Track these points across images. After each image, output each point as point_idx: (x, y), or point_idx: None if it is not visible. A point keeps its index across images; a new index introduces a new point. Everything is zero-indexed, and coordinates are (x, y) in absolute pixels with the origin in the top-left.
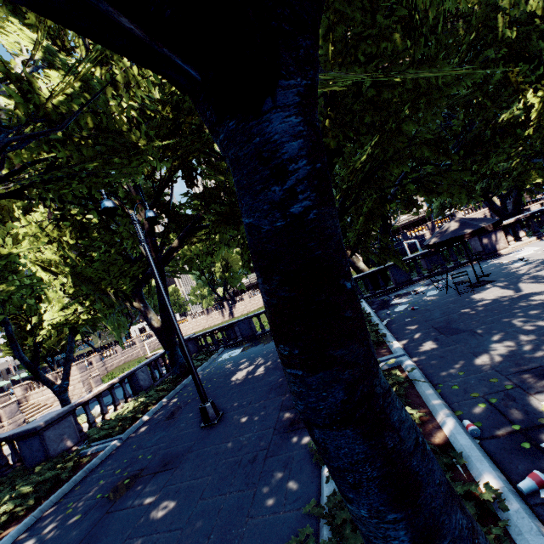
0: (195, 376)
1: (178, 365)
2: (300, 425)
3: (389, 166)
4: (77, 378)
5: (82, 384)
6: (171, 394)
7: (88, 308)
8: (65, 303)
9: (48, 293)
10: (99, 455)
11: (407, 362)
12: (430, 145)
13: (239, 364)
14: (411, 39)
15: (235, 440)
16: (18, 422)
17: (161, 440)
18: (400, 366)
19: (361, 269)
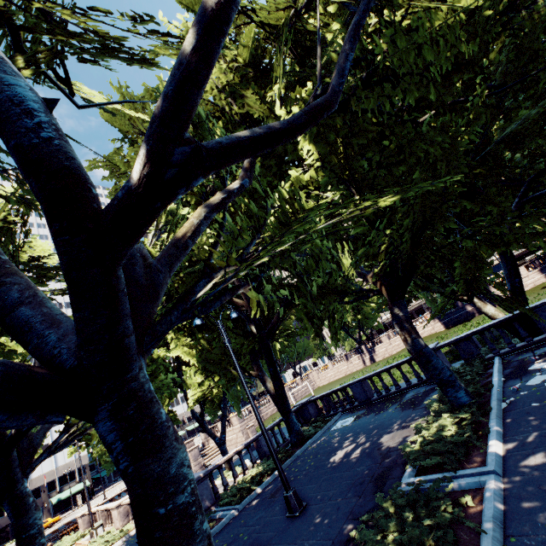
0: (276, 463)
1: (293, 432)
2: (353, 545)
3: (437, 230)
4: (238, 428)
5: (242, 433)
6: (283, 466)
7: (217, 383)
8: (200, 382)
9: (182, 381)
10: (220, 522)
11: (488, 486)
12: (473, 204)
13: (344, 439)
14: (389, 137)
15: (301, 544)
16: (200, 464)
17: (258, 521)
18: (482, 490)
19: (490, 314)
